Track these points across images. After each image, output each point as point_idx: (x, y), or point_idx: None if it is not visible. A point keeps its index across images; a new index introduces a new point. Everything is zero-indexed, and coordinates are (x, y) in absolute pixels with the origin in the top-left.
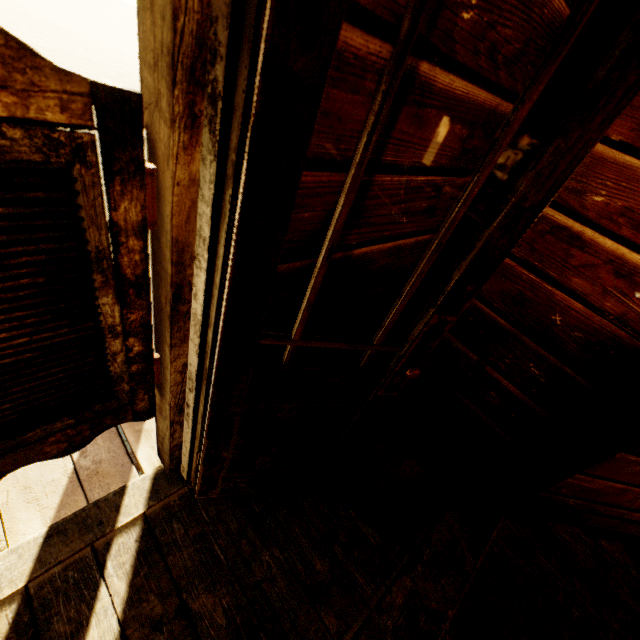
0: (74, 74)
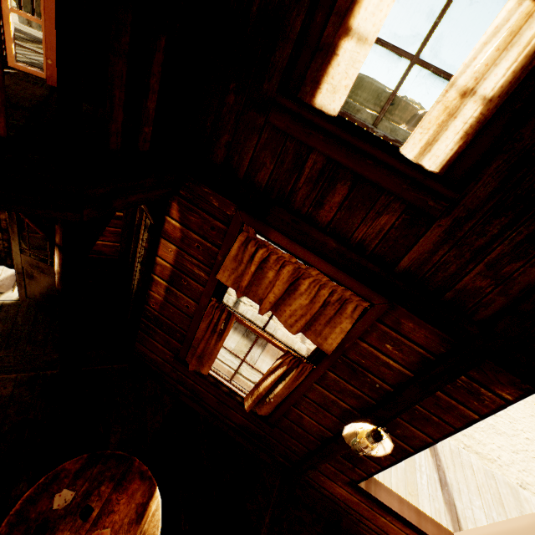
0: None
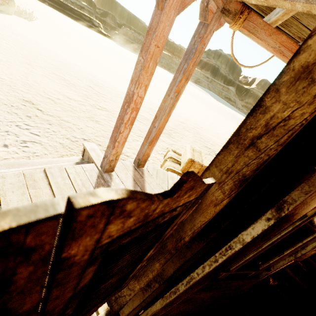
0: (206, 183)
